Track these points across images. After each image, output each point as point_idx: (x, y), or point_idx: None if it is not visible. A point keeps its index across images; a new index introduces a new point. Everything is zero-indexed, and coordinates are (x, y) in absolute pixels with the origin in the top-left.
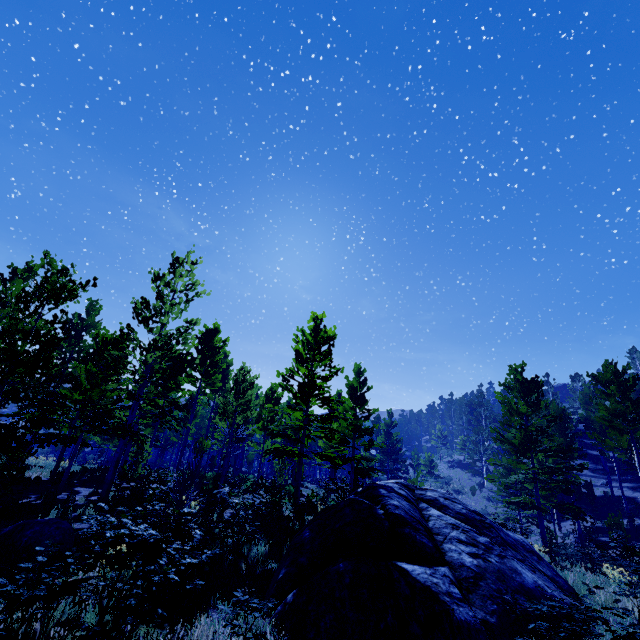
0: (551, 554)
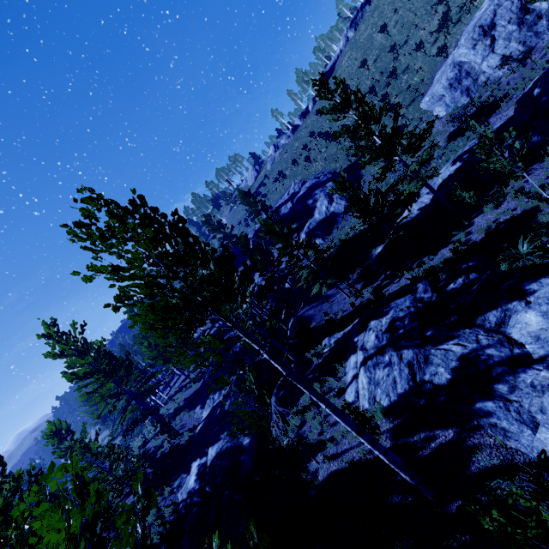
0: None
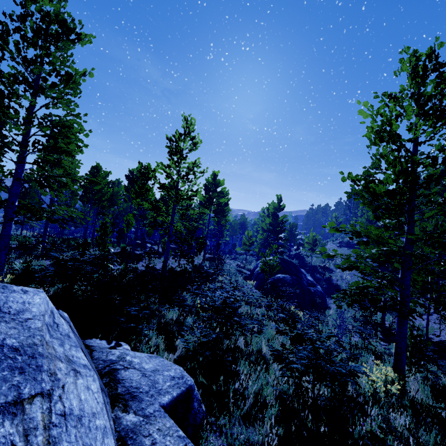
0: (410, 367)
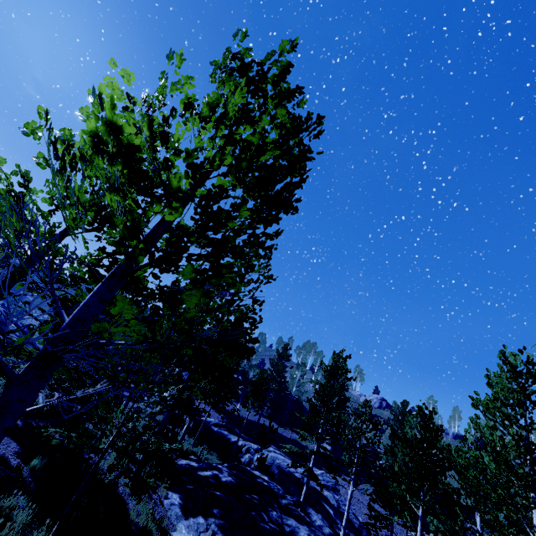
0: None
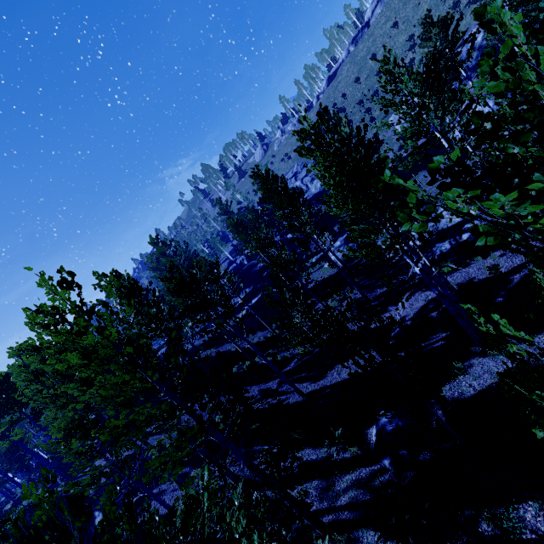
0: None
